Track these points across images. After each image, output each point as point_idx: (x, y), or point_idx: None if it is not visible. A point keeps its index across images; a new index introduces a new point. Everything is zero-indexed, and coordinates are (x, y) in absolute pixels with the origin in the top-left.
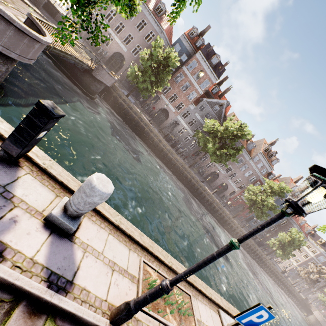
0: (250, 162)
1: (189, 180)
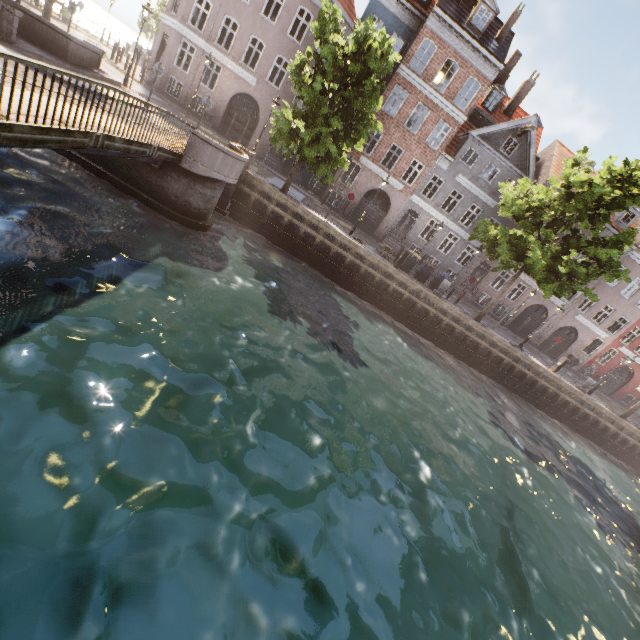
0: (635, 258)
1: (485, 351)
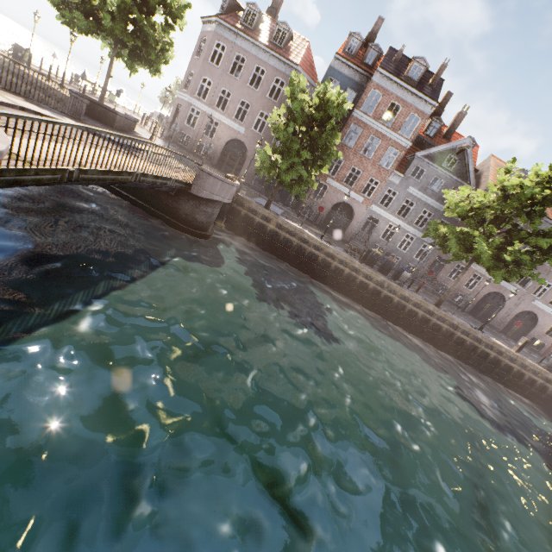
0: None
1: (447, 333)
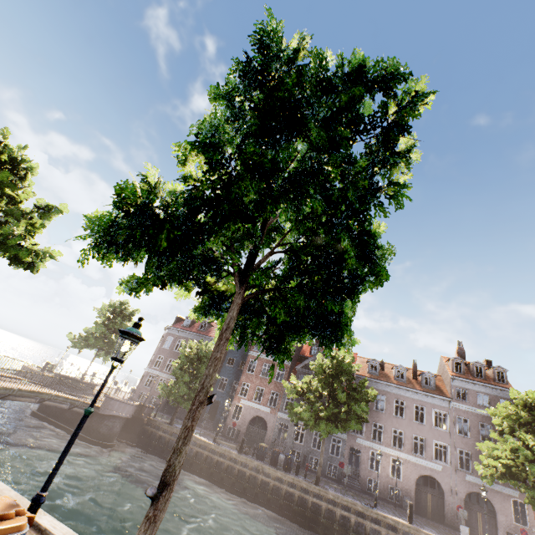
0: (459, 407)
1: (332, 514)
